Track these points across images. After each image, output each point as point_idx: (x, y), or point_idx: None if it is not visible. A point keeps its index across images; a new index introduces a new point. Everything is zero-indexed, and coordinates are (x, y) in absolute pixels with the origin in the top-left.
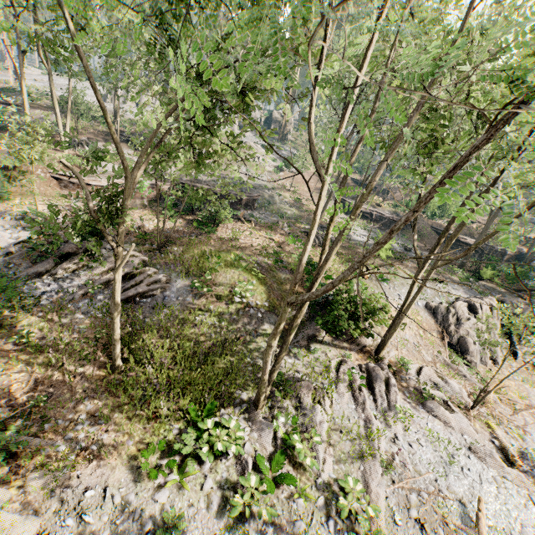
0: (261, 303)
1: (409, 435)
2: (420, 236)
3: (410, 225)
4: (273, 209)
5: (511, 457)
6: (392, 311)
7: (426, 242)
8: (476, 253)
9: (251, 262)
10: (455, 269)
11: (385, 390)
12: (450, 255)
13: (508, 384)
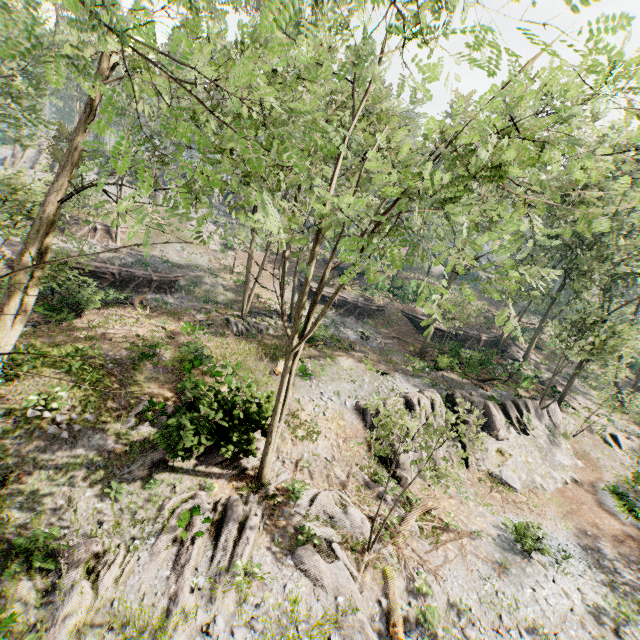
0: (80, 417)
1: (242, 612)
2: (388, 323)
3: (378, 310)
4: (198, 292)
5: (392, 627)
6: (304, 415)
7: (395, 329)
8: (450, 340)
9: (102, 359)
10: (411, 358)
11: (237, 538)
12: (420, 343)
13: (438, 504)
